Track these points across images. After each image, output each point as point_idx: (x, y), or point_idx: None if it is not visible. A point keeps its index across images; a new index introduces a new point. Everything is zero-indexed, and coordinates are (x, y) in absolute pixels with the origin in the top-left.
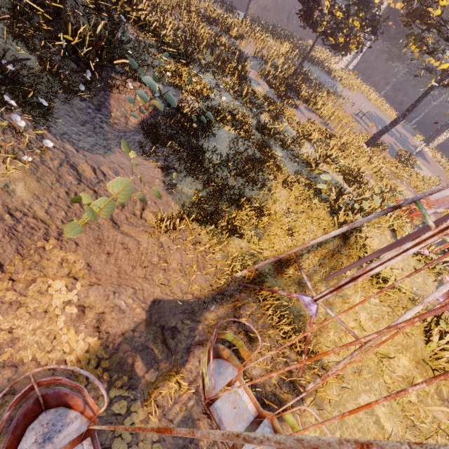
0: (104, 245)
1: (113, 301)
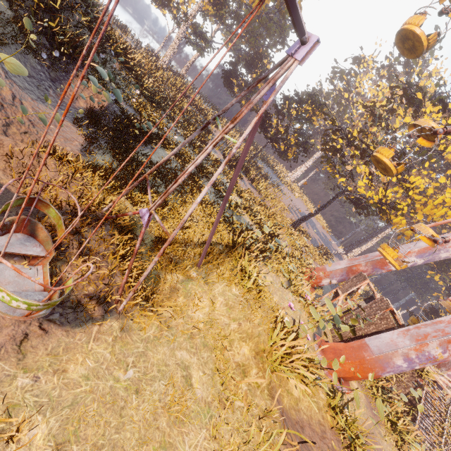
0: None
1: None
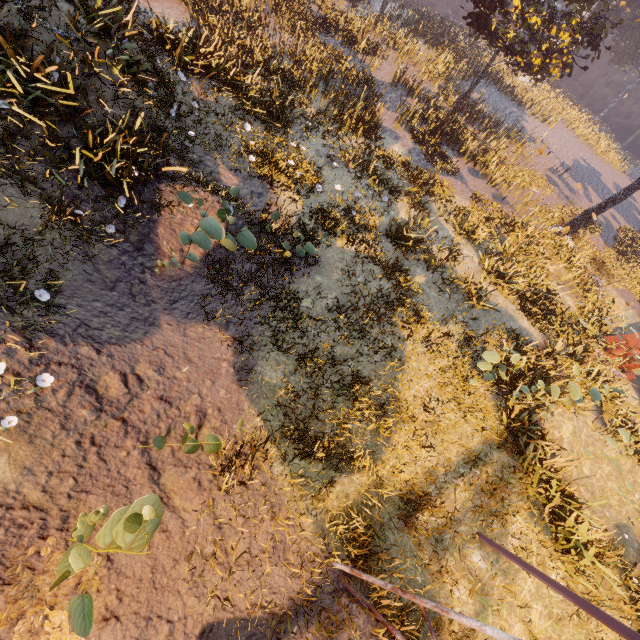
0: None
1: None
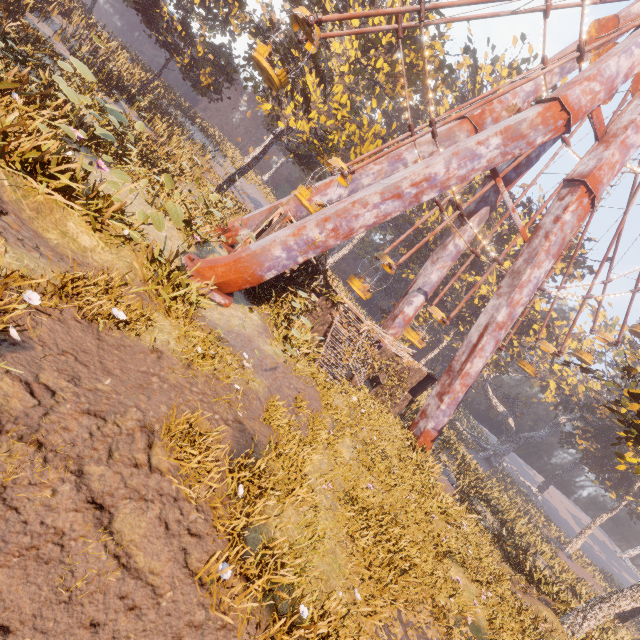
0: None
1: None
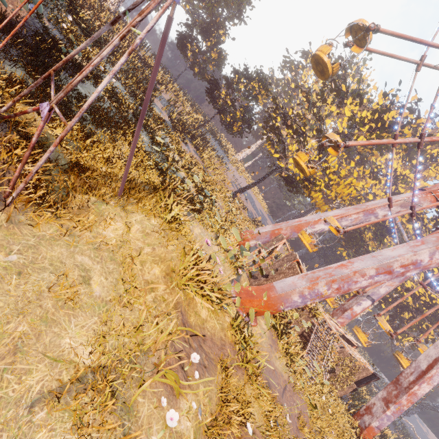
0: None
1: None
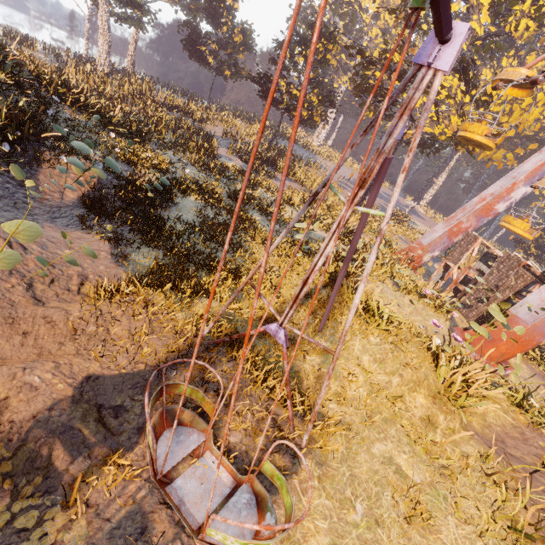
0: (18, 325)
1: (21, 379)
